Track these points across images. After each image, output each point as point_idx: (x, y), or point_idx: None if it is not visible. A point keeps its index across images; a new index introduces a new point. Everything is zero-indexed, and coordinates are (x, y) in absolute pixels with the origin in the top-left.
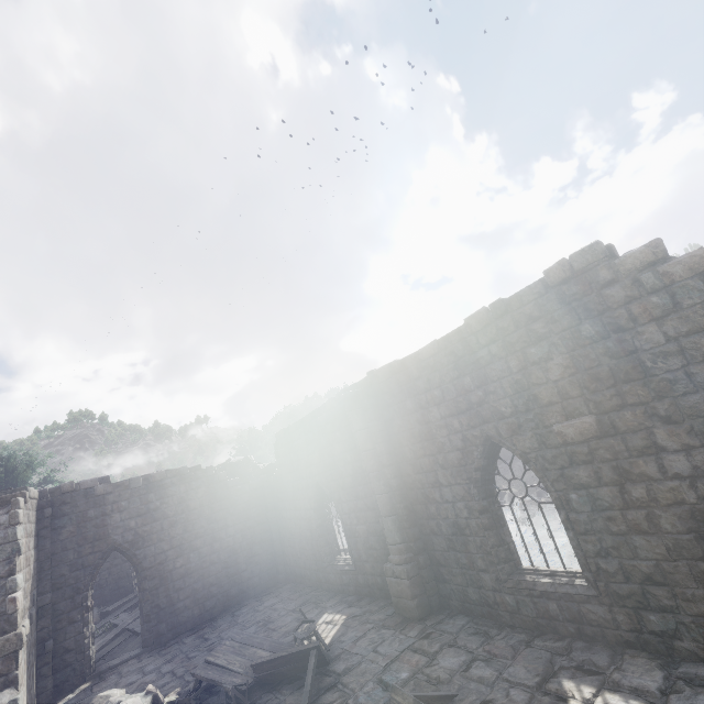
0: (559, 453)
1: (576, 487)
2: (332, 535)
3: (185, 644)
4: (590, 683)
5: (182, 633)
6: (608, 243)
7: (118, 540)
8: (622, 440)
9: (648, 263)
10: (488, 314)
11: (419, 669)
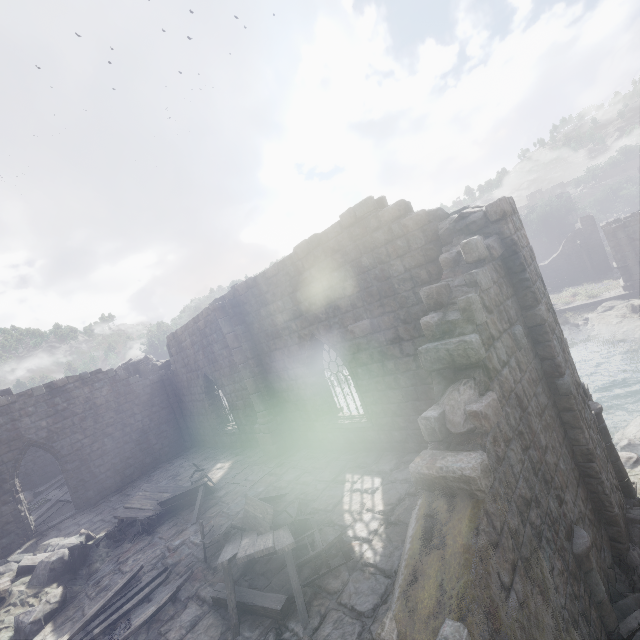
0: (352, 344)
1: (361, 365)
2: (222, 409)
3: (111, 501)
4: (359, 473)
5: (108, 494)
6: (381, 196)
7: (33, 438)
8: (383, 335)
9: (396, 217)
10: (308, 245)
11: (271, 484)
